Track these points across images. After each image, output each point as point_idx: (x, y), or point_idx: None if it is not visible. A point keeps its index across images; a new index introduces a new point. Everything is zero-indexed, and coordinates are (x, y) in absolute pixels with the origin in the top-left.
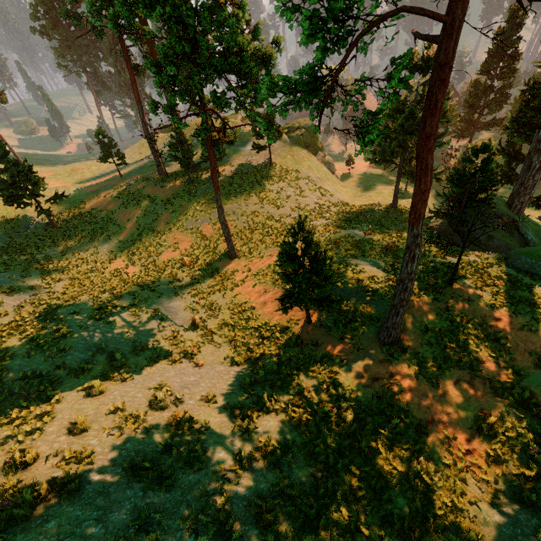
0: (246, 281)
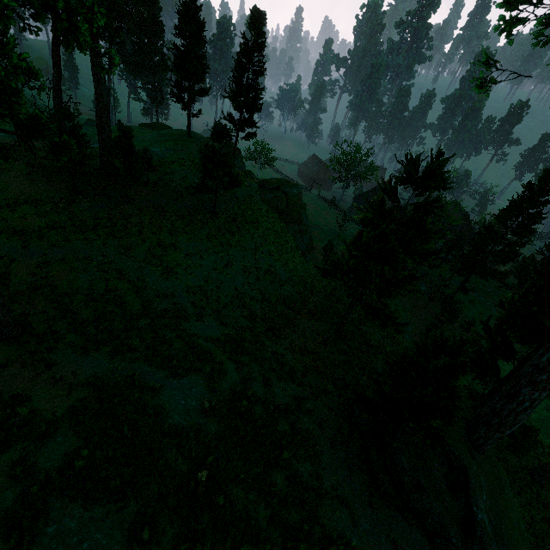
0: None
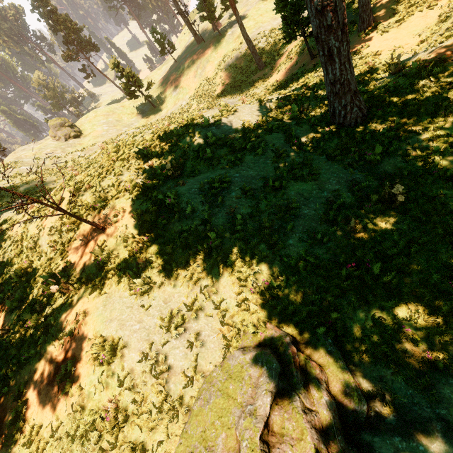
0: (272, 75)
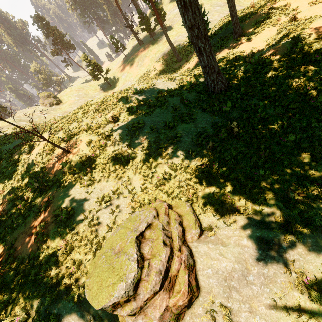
0: (186, 65)
